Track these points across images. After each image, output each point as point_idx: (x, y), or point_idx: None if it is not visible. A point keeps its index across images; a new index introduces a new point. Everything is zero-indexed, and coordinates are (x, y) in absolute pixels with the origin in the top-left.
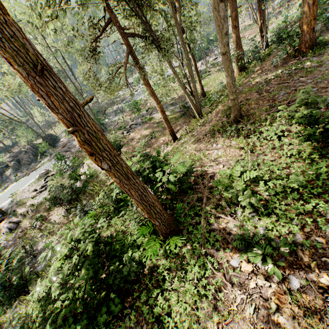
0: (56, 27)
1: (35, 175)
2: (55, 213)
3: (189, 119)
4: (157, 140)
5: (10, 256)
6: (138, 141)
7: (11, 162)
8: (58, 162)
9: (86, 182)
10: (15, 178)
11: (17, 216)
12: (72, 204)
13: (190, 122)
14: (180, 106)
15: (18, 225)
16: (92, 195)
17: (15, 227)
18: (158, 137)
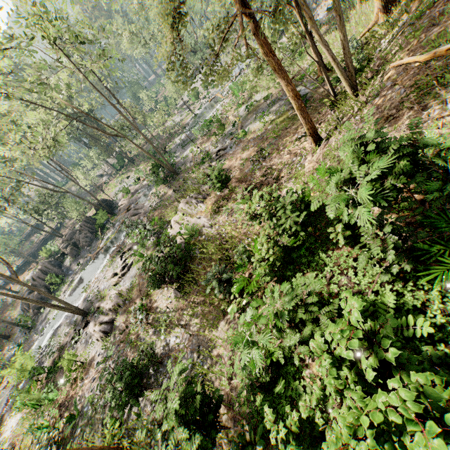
0: (81, 35)
1: (104, 256)
2: (159, 297)
3: (317, 110)
4: (275, 157)
5: (138, 369)
6: (241, 168)
7: (66, 248)
8: (133, 229)
9: (187, 245)
10: (77, 268)
11: (105, 314)
12: (180, 279)
13: (324, 113)
14: (307, 88)
15: (112, 325)
16: (207, 260)
17: (109, 329)
18: (276, 152)
